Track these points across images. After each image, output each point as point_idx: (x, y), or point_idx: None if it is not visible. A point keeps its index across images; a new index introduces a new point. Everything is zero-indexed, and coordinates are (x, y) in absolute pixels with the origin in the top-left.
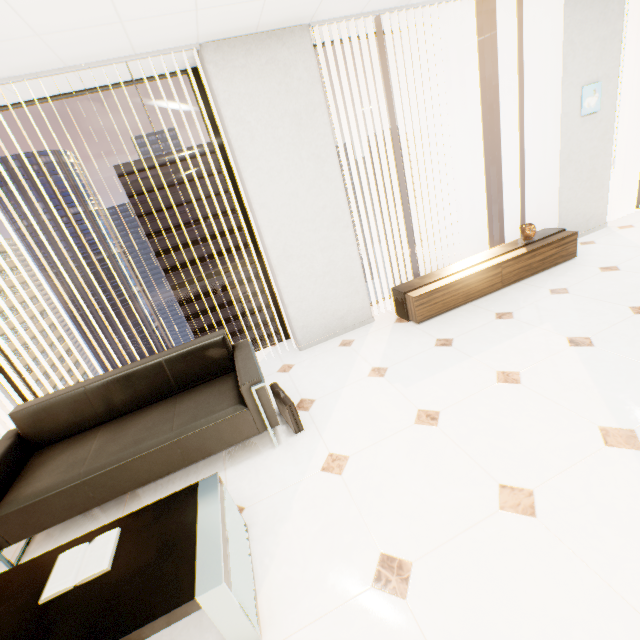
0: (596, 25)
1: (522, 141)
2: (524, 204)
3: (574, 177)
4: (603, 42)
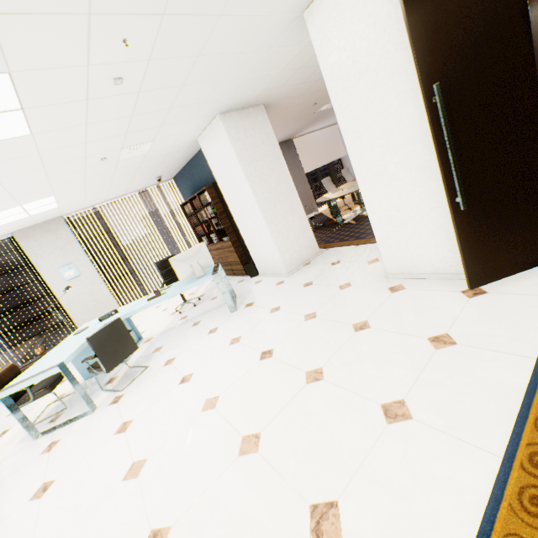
0: (53, 242)
1: (51, 293)
2: (72, 322)
3: (82, 307)
4: (64, 247)
